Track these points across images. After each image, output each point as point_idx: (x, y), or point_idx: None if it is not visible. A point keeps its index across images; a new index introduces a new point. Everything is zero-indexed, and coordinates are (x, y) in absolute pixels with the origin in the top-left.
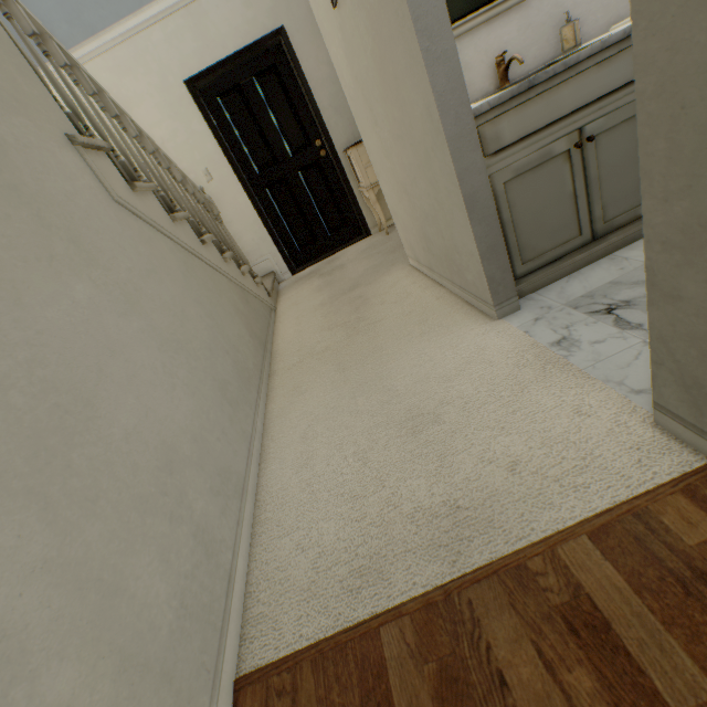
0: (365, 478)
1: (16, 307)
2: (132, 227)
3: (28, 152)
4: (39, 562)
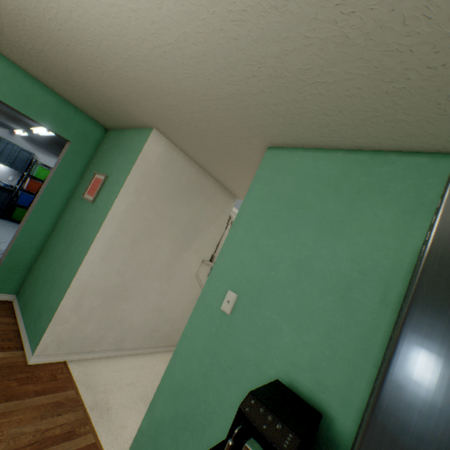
0: (123, 384)
1: (142, 279)
2: (192, 282)
3: (185, 260)
4: (93, 306)
